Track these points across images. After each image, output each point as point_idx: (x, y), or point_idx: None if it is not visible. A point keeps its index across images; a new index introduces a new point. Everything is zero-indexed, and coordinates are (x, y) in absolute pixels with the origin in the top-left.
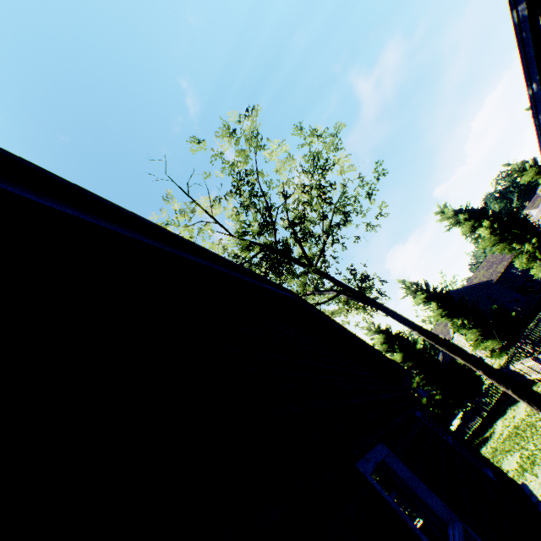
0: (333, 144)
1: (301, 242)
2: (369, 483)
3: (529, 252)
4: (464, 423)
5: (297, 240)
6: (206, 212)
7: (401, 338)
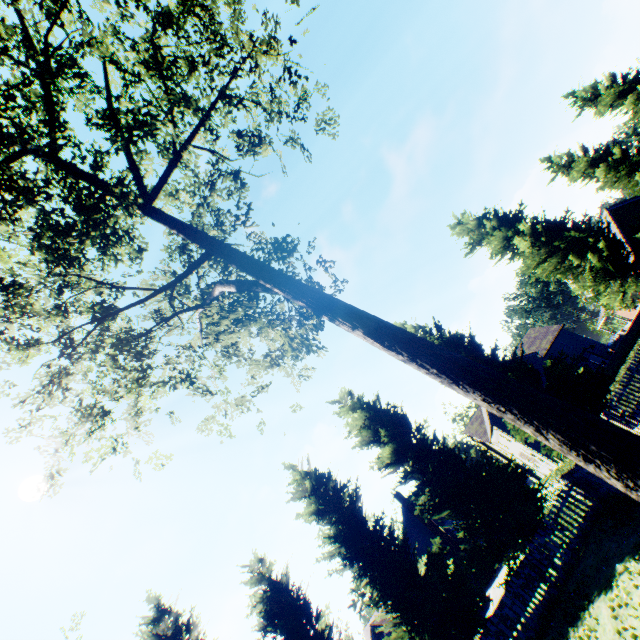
0: None
1: (104, 127)
2: None
3: (595, 268)
4: (513, 598)
5: (94, 123)
6: None
7: (394, 416)
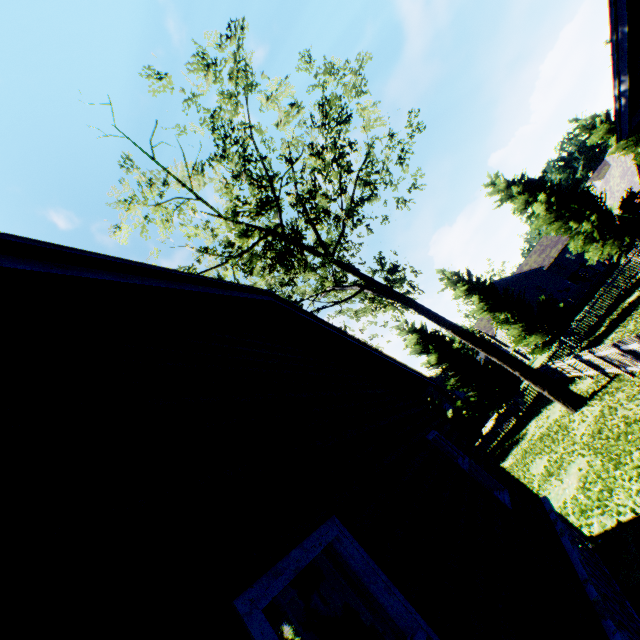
0: (355, 86)
1: (314, 224)
2: (250, 635)
3: (587, 232)
4: (498, 424)
5: (308, 222)
6: (183, 185)
7: (437, 338)
